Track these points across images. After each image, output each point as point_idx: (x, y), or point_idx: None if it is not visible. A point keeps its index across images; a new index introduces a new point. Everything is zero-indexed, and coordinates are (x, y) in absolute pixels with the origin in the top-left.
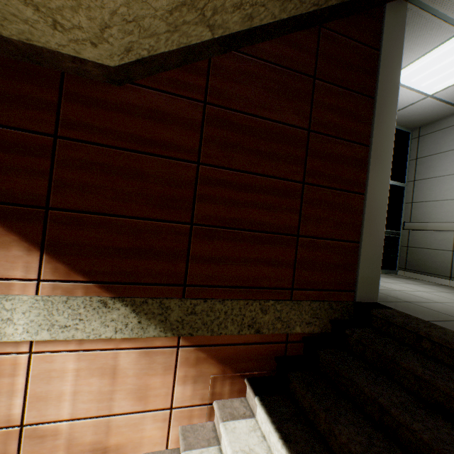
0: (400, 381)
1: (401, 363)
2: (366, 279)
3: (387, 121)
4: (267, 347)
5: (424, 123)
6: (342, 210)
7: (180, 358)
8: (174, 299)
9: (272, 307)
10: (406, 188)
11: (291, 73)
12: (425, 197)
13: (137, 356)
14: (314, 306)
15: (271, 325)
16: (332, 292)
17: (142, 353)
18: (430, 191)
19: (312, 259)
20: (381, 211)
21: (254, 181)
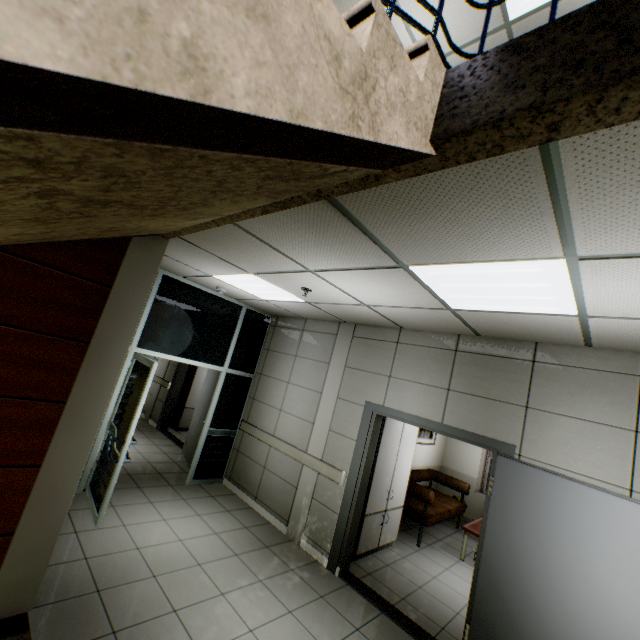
0: None
1: None
2: (13, 585)
3: (105, 372)
4: None
5: (280, 315)
6: None
7: None
8: None
9: None
10: (254, 379)
11: None
12: (263, 397)
13: None
14: None
15: None
16: None
17: None
18: (268, 392)
19: None
20: (68, 484)
21: None
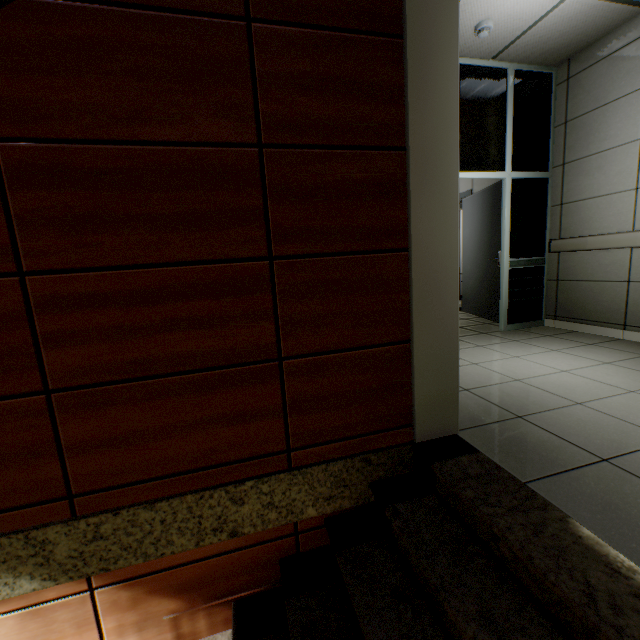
0: (450, 630)
1: (447, 607)
2: (431, 402)
3: (439, 84)
4: (262, 549)
5: (576, 50)
6: (365, 290)
7: (102, 604)
8: (52, 525)
9: (252, 491)
10: (550, 180)
11: (188, 19)
12: (583, 192)
13: (19, 621)
14: (336, 469)
15: (258, 518)
16: (369, 437)
17: (27, 615)
18: (591, 181)
19: (319, 393)
20: (446, 274)
21: (160, 281)
